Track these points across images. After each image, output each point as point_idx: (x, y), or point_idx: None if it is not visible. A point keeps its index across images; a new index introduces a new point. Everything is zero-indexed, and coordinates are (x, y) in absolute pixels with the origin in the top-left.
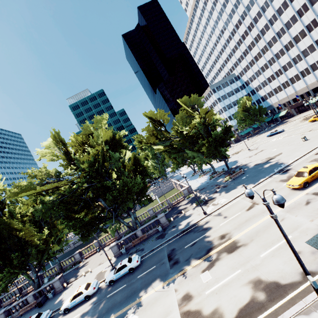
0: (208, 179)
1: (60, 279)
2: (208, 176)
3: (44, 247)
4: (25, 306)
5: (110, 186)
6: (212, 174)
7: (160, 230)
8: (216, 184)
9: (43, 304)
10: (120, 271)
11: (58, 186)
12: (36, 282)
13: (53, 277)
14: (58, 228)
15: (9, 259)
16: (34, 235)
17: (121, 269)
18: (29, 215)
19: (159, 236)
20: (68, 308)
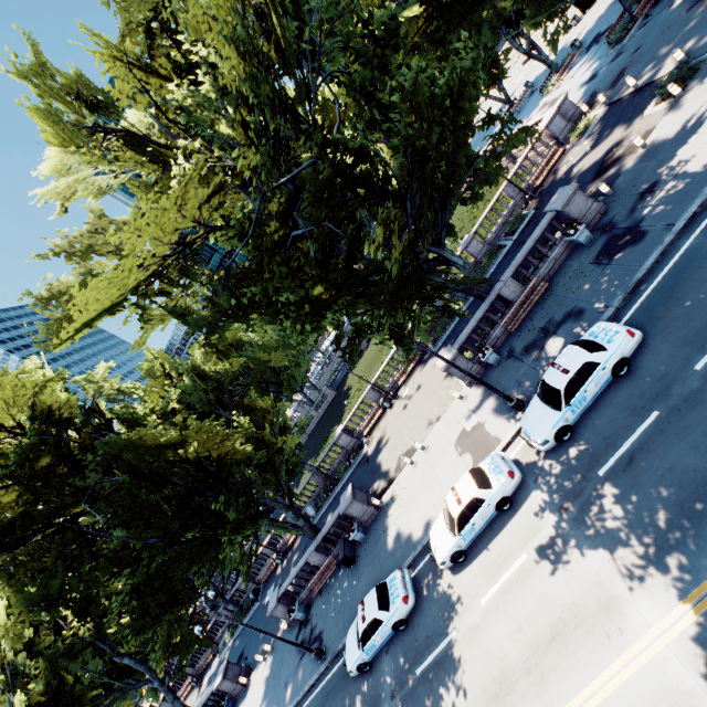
0: (607, 52)
1: (357, 497)
2: (589, 57)
3: (267, 454)
4: (314, 576)
5: (365, 149)
6: (613, 25)
7: (584, 241)
8: (689, 5)
9: (356, 558)
10: (583, 390)
11: (187, 241)
12: (302, 526)
13: (321, 499)
14: (263, 409)
15: (210, 514)
16: (226, 436)
17: (580, 382)
18: (180, 412)
19: (603, 251)
20: (459, 551)
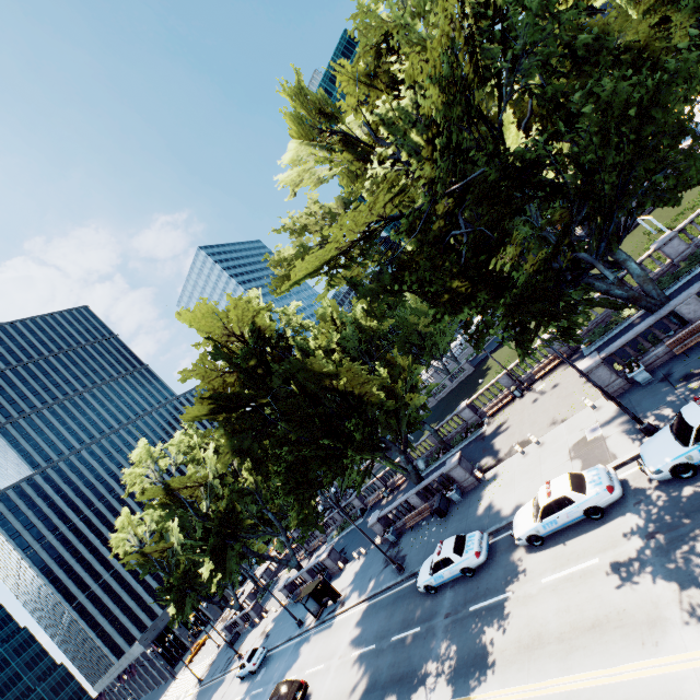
0: None
1: (462, 464)
2: None
3: (395, 404)
4: (410, 513)
5: (538, 158)
6: None
7: None
8: None
9: (448, 513)
10: None
11: (370, 230)
12: (409, 471)
13: (432, 458)
14: (401, 366)
15: (344, 433)
16: (367, 380)
17: None
18: (337, 352)
19: None
20: (537, 535)
